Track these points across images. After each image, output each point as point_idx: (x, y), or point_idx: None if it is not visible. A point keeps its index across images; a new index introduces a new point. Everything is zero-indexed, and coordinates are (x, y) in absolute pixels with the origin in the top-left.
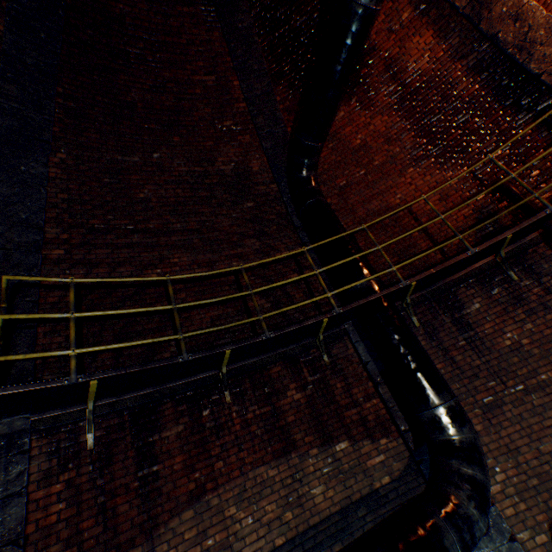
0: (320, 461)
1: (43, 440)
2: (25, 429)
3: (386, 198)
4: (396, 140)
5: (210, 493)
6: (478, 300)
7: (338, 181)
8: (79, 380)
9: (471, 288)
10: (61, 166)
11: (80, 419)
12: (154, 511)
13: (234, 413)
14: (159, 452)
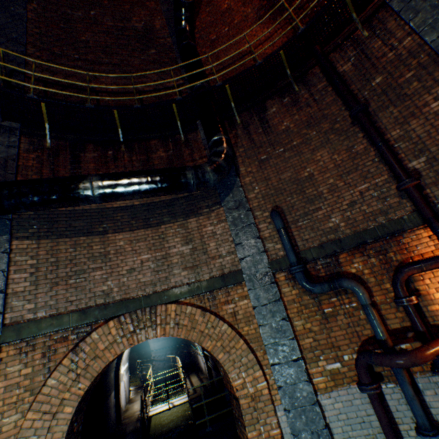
0: None
1: (27, 139)
2: (17, 128)
3: (239, 47)
4: (249, 3)
5: None
6: (276, 107)
7: (211, 36)
8: (35, 97)
9: (274, 100)
10: (35, 12)
11: (44, 136)
12: None
13: (126, 156)
14: (83, 160)
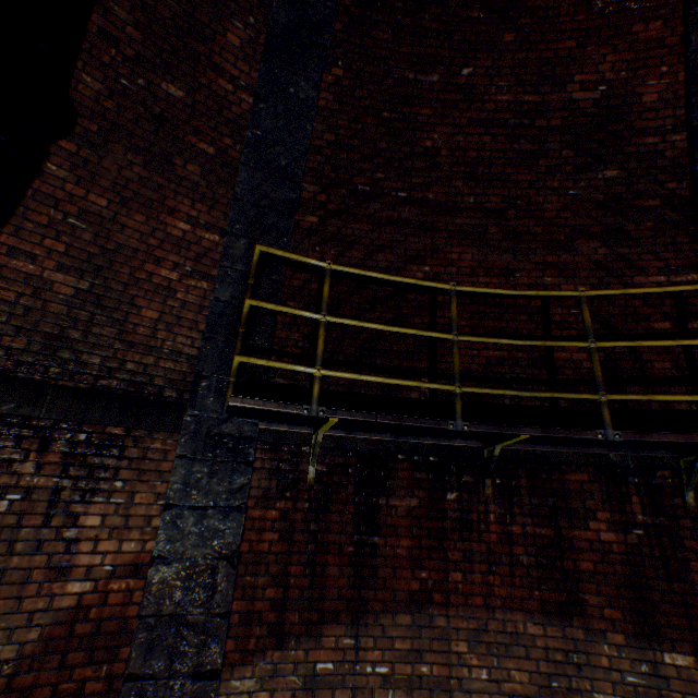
0: (624, 658)
1: (266, 453)
2: (252, 436)
3: None
4: None
5: (436, 608)
6: None
7: None
8: (319, 414)
9: None
10: (334, 89)
11: (304, 445)
12: (365, 592)
13: (491, 514)
14: (382, 522)
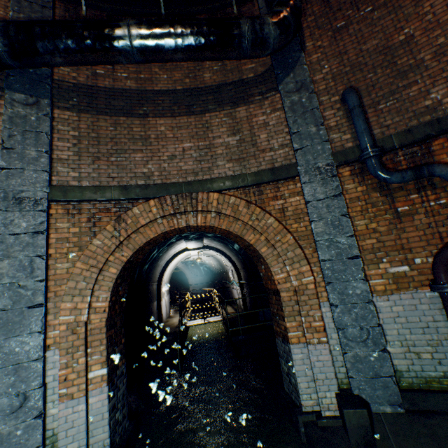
0: (213, 64)
1: (61, 5)
2: None
3: None
4: None
5: None
6: None
7: None
8: None
9: None
10: None
11: (79, 2)
12: None
13: None
14: None
